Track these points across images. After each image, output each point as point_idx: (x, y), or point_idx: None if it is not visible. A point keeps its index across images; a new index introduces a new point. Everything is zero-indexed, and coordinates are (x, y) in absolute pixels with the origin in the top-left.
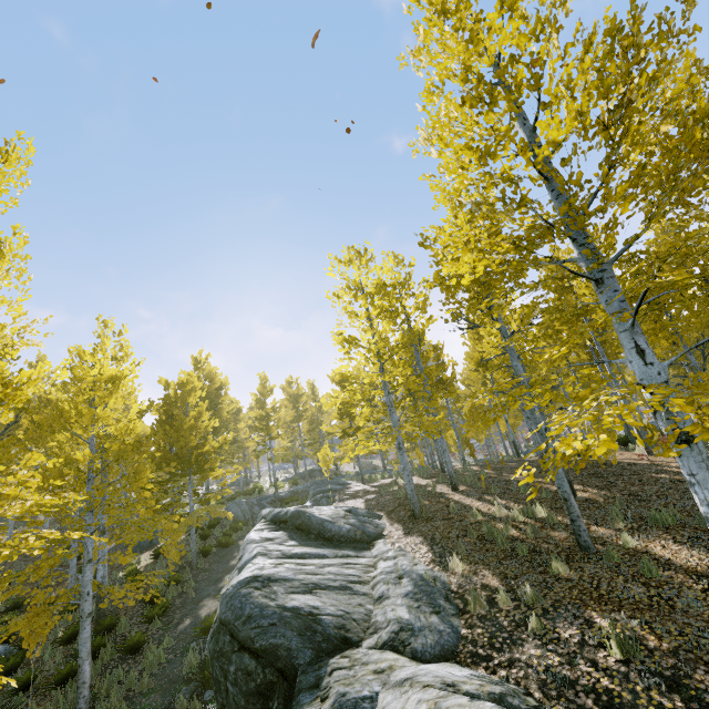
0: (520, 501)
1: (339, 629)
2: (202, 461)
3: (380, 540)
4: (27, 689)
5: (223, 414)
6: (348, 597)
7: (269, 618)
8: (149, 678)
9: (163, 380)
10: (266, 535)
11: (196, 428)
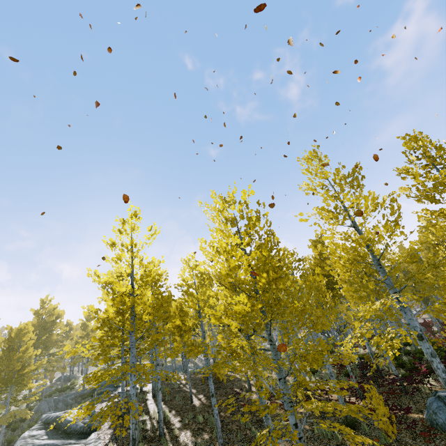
0: (170, 406)
1: None
2: (22, 378)
3: (95, 432)
4: None
5: (53, 338)
6: None
7: None
8: None
9: (9, 327)
10: (33, 433)
11: (23, 357)
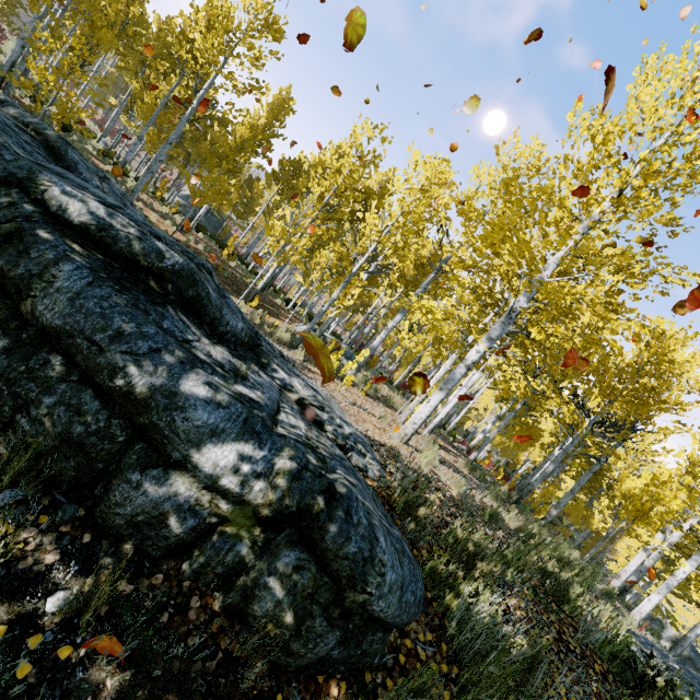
0: None
1: None
2: None
3: None
4: None
5: None
6: None
7: None
8: None
9: None
10: None
11: None
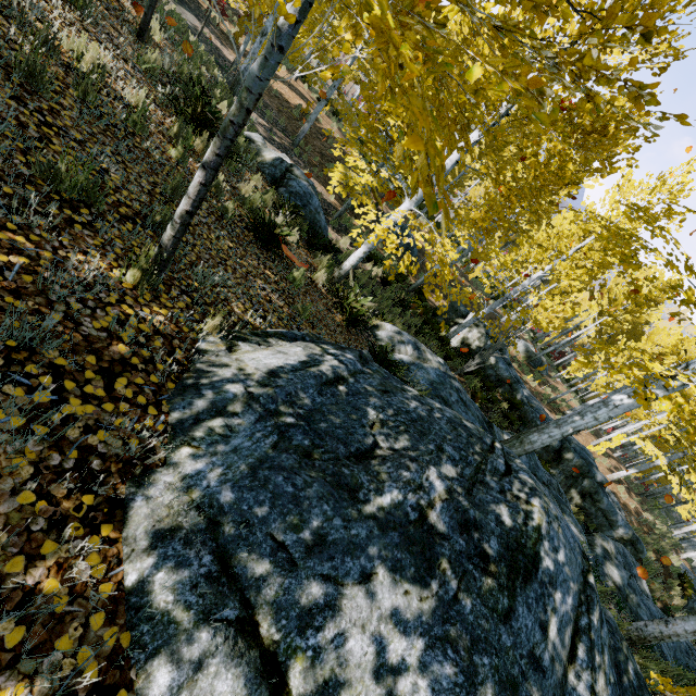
0: None
1: None
2: None
3: None
4: None
5: None
6: None
7: None
8: None
9: None
10: None
11: None
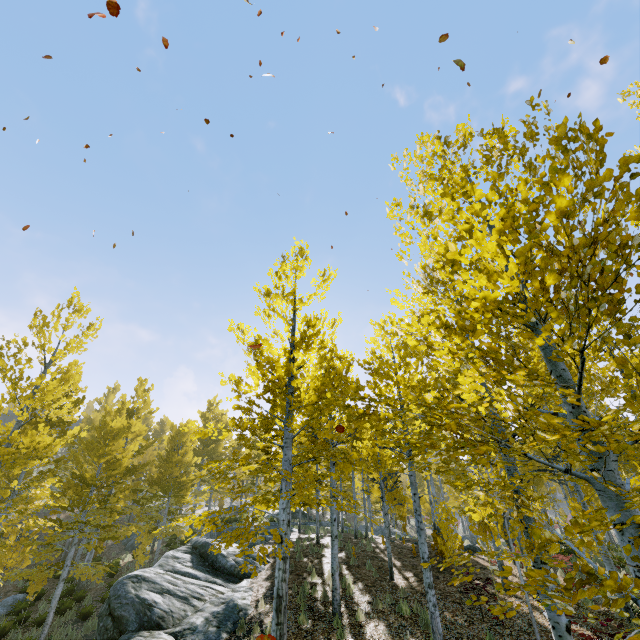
0: (355, 574)
1: (159, 618)
2: (181, 488)
3: (249, 578)
4: (22, 623)
5: (219, 450)
6: (181, 604)
7: (127, 599)
8: (83, 637)
9: (170, 423)
10: (178, 554)
11: (182, 462)
